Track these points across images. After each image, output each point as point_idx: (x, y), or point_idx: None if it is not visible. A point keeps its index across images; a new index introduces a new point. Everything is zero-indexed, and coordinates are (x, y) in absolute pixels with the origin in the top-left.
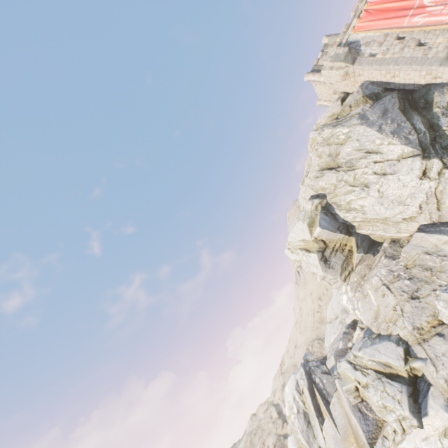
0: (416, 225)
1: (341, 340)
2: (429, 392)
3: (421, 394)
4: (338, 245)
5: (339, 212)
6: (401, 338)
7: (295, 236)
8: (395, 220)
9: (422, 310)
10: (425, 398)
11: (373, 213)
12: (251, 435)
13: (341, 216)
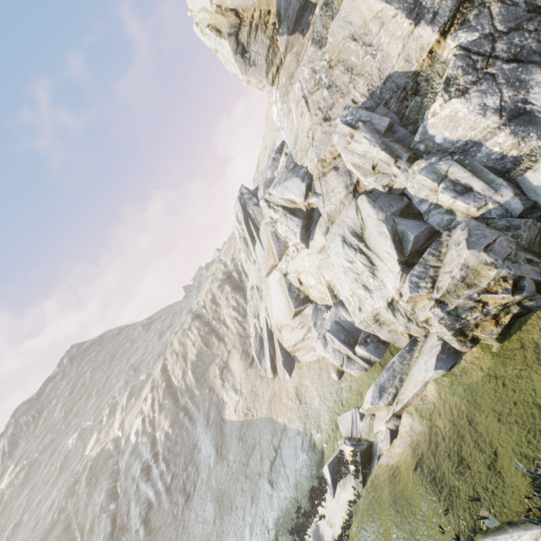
0: None
1: (270, 169)
2: (318, 222)
3: (314, 224)
4: (257, 15)
5: None
6: (308, 172)
7: (192, 0)
8: None
9: (329, 138)
10: (315, 227)
11: None
12: (230, 241)
13: None
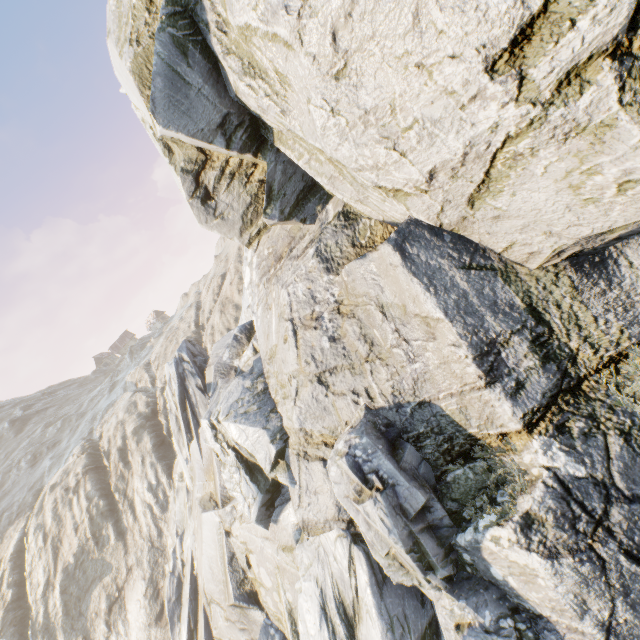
0: (402, 212)
1: (229, 349)
2: (288, 504)
3: (281, 499)
4: (236, 162)
5: (224, 61)
6: (283, 428)
7: (125, 88)
8: (360, 179)
9: (323, 413)
10: (282, 507)
11: (309, 127)
12: (167, 342)
13: (230, 79)
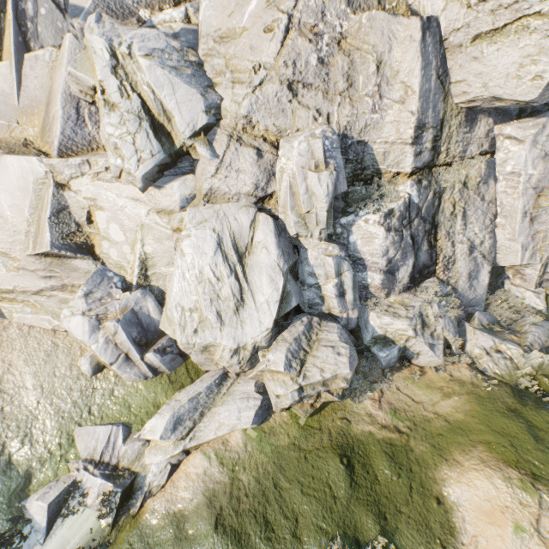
0: (436, 9)
1: None
2: (185, 177)
3: (175, 171)
4: None
5: None
6: (220, 108)
7: None
8: None
9: (279, 113)
10: (175, 178)
11: None
12: None
13: None
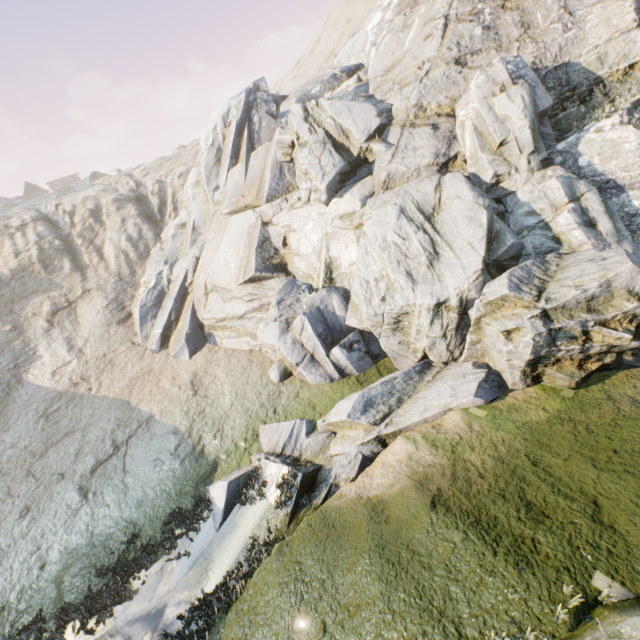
0: None
1: (322, 85)
2: (363, 180)
3: (354, 179)
4: None
5: None
6: (391, 111)
7: None
8: None
9: (450, 86)
10: (354, 184)
11: None
12: (164, 160)
13: None
